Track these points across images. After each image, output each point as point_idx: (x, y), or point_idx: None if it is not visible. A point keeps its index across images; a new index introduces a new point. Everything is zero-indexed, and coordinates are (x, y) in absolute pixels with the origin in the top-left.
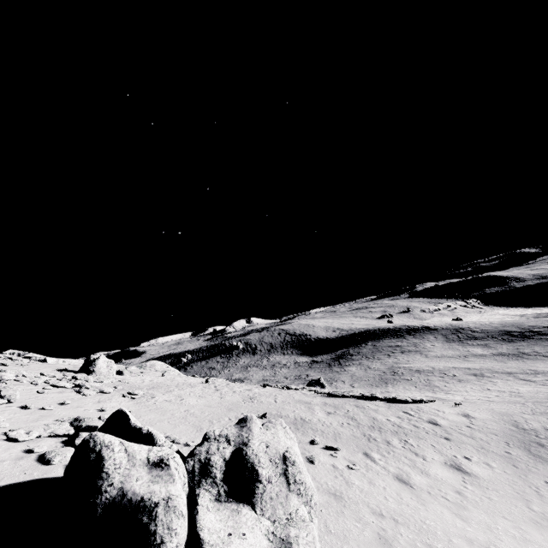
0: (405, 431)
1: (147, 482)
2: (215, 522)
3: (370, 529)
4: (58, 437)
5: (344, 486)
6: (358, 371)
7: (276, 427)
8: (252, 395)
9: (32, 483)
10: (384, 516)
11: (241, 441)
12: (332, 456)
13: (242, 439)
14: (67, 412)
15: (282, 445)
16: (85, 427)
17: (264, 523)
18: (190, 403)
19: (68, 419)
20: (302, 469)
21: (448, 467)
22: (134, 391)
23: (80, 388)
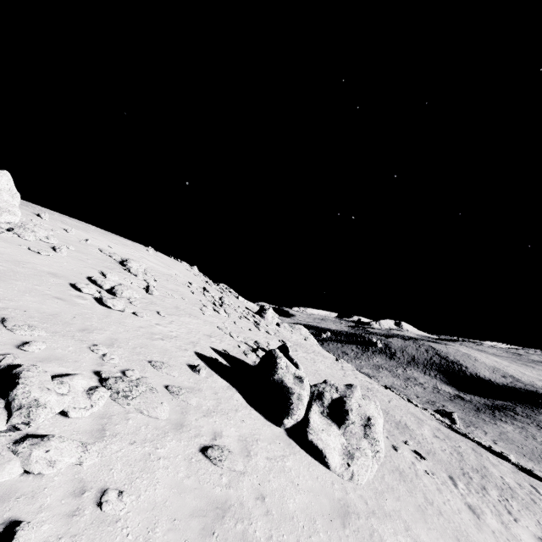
0: (514, 494)
1: (292, 383)
2: (317, 420)
3: (414, 500)
4: (248, 346)
5: (412, 475)
6: (514, 432)
7: (371, 401)
8: (370, 387)
9: (240, 360)
10: (432, 505)
11: (344, 394)
12: (416, 458)
13: (345, 394)
14: (251, 335)
15: (370, 412)
16: (261, 347)
17: (342, 439)
18: (319, 367)
19: (252, 339)
20: (378, 432)
21: (539, 541)
22: (286, 341)
23: (257, 324)
